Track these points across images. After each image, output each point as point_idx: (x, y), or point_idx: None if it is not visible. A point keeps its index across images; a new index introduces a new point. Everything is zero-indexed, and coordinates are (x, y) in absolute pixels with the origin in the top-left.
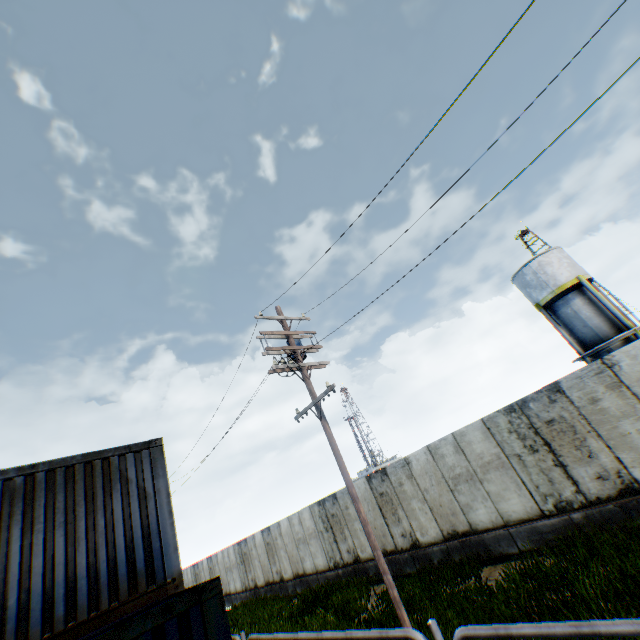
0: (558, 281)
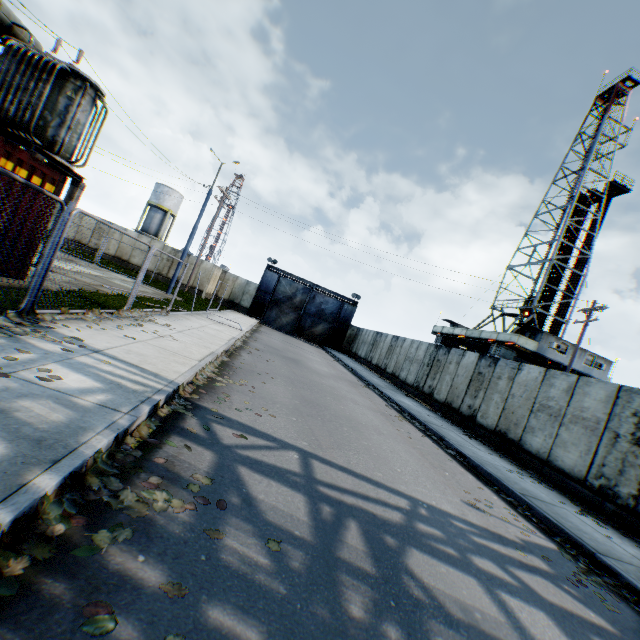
0: (164, 203)
